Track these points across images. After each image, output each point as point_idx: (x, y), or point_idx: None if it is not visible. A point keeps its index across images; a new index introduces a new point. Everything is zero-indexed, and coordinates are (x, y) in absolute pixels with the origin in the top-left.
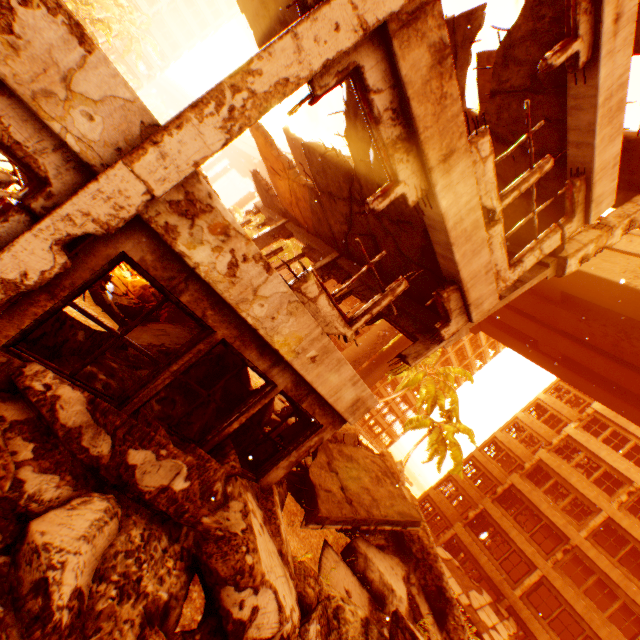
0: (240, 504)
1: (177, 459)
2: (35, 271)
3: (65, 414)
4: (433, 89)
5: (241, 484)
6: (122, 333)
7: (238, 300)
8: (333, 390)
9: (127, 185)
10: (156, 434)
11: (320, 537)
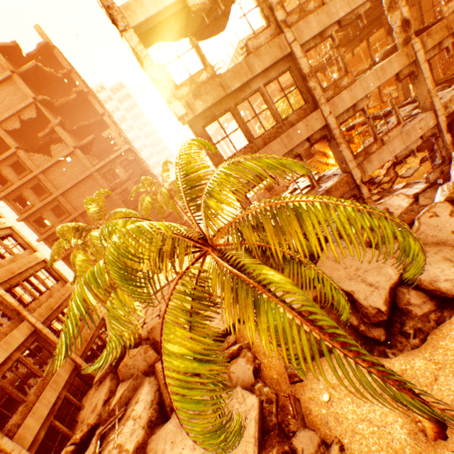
0: None
1: None
2: (449, 139)
3: None
4: (433, 37)
5: None
6: None
7: None
8: None
9: (440, 119)
10: None
11: None
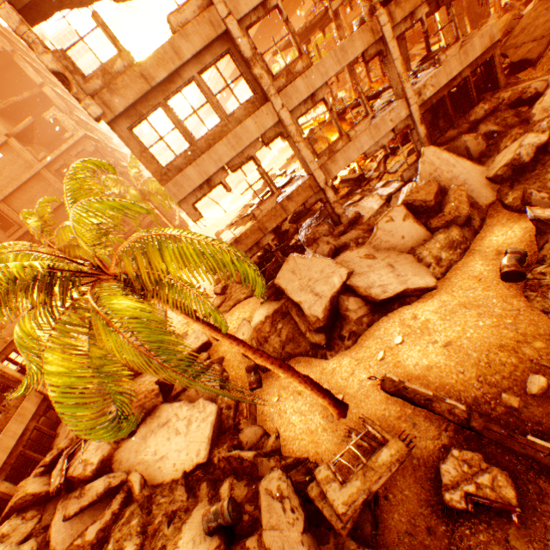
0: (502, 94)
1: (478, 108)
2: (423, 131)
3: (452, 136)
4: (403, 7)
5: (496, 95)
6: (436, 122)
7: (439, 86)
8: (479, 50)
9: (413, 108)
10: (468, 113)
11: (549, 60)
